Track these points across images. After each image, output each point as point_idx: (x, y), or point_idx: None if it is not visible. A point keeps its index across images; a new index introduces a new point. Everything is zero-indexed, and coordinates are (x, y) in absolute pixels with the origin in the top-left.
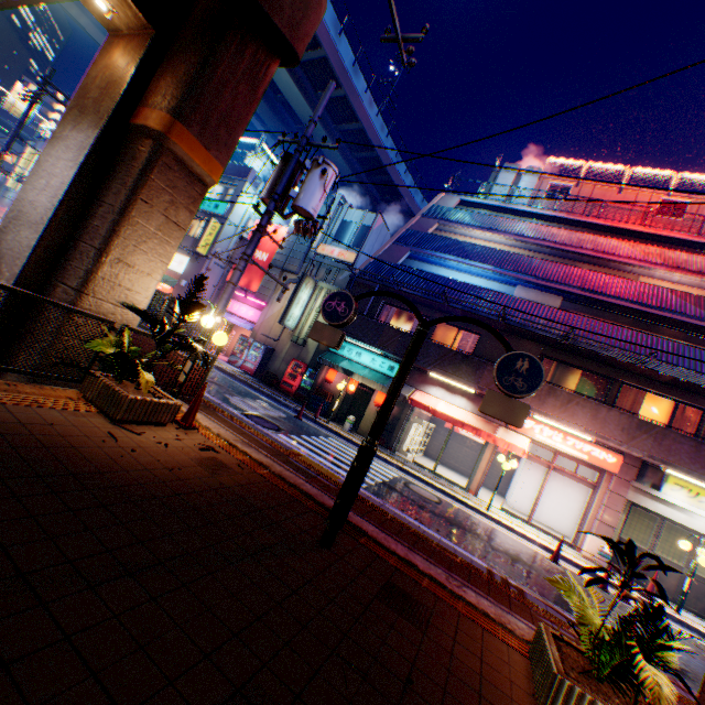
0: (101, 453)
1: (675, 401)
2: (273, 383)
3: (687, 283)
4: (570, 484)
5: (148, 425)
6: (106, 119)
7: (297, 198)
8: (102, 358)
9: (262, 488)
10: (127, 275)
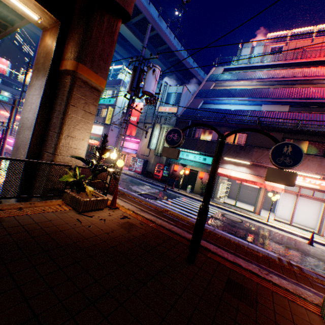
0: (74, 231)
1: None
2: (150, 176)
3: None
4: (310, 201)
5: (95, 211)
6: (48, 71)
7: (144, 87)
8: (69, 183)
9: (153, 234)
10: (73, 142)
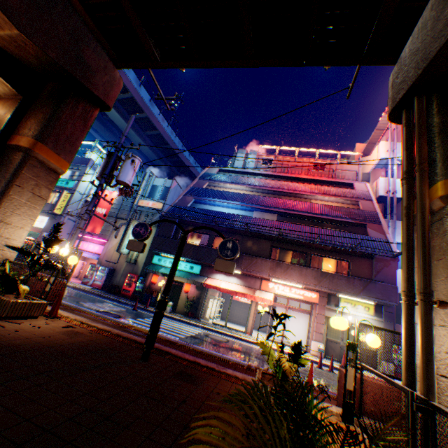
0: None
1: (336, 259)
2: (116, 292)
3: (332, 201)
4: (301, 316)
5: (25, 319)
6: None
7: (119, 176)
8: None
9: (105, 340)
10: (6, 230)
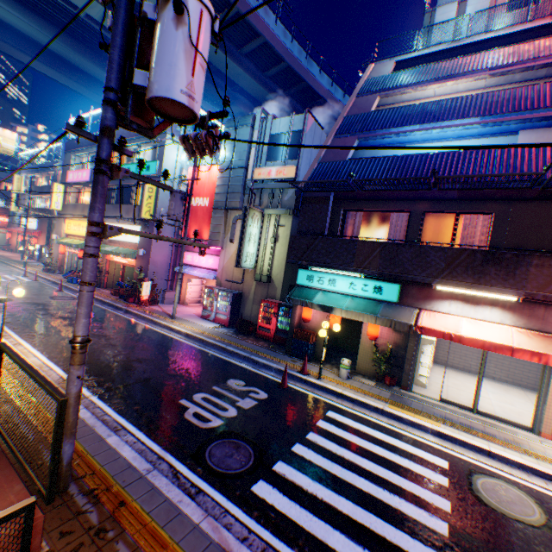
0: None
1: None
2: (249, 331)
3: None
4: None
5: None
6: None
7: (148, 83)
8: None
9: None
10: None
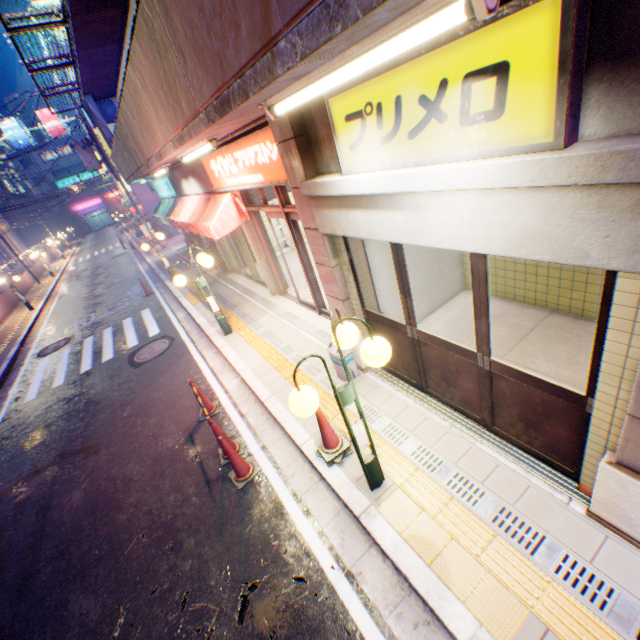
0: None
1: None
2: None
3: None
4: None
5: None
6: None
7: None
8: None
9: None
10: None
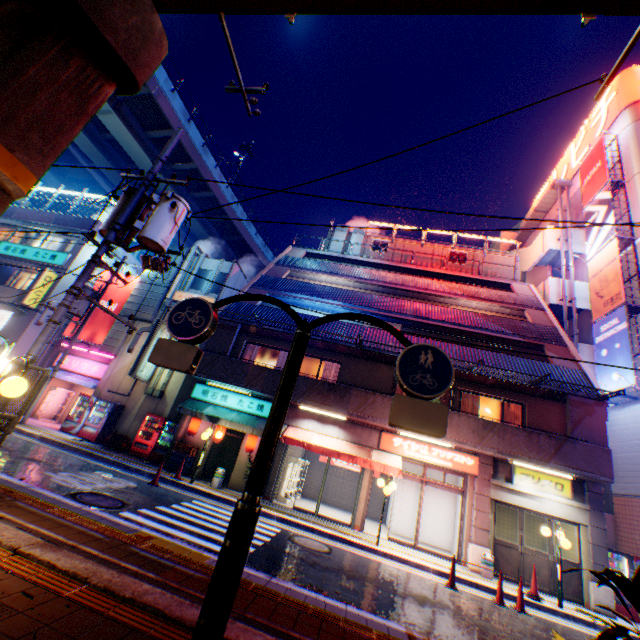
0: None
1: (502, 399)
2: (123, 446)
3: (482, 308)
4: (440, 494)
5: None
6: None
7: (144, 229)
8: None
9: (64, 630)
10: None
